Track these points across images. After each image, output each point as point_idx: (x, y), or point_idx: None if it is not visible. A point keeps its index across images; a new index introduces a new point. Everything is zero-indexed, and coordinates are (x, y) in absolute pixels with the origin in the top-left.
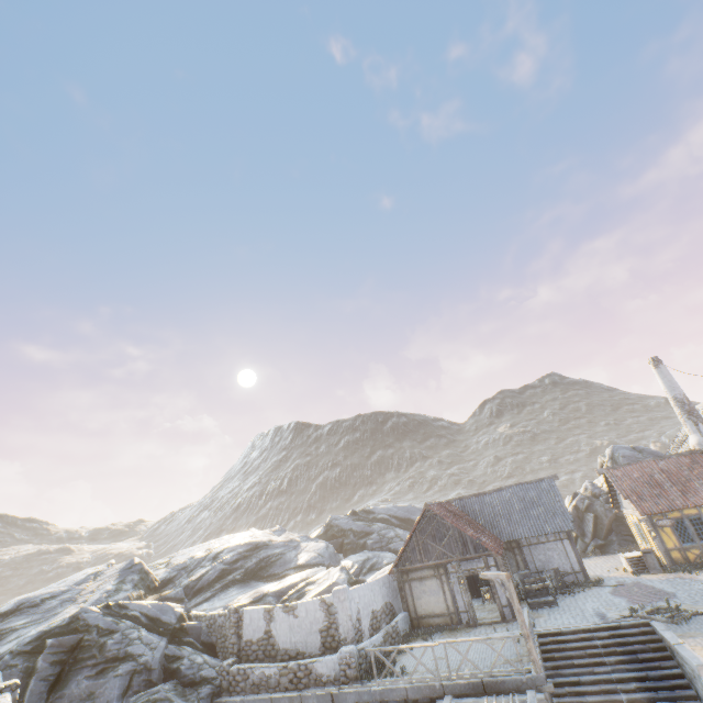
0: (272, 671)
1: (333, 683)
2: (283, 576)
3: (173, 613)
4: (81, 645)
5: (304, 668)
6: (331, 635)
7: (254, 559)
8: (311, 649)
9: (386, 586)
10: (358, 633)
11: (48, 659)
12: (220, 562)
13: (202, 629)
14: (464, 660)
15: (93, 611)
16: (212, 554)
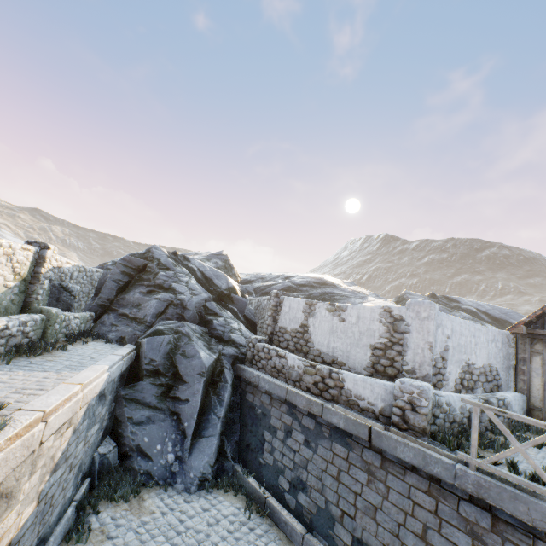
0: (296, 364)
1: (375, 417)
2: None
3: (225, 282)
4: (145, 270)
5: (336, 378)
6: (388, 358)
7: (319, 290)
8: (352, 364)
9: (495, 344)
10: (437, 375)
11: (120, 268)
12: (288, 281)
13: (247, 306)
14: None
15: (161, 250)
16: (285, 275)
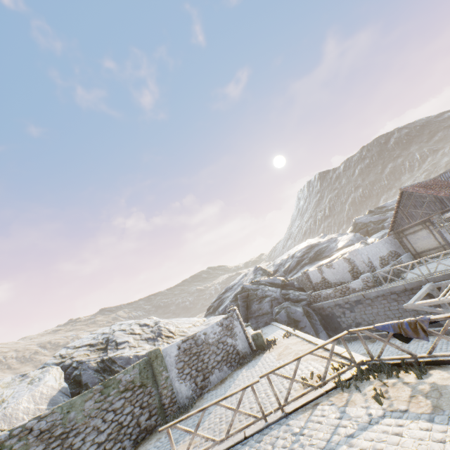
0: (330, 291)
1: (362, 290)
2: (331, 255)
3: (278, 280)
4: (249, 295)
5: (345, 287)
6: (355, 272)
7: (312, 252)
8: (347, 280)
9: (387, 243)
10: (371, 268)
11: (241, 301)
12: (295, 258)
13: (294, 283)
14: (446, 266)
15: (247, 284)
16: (290, 256)
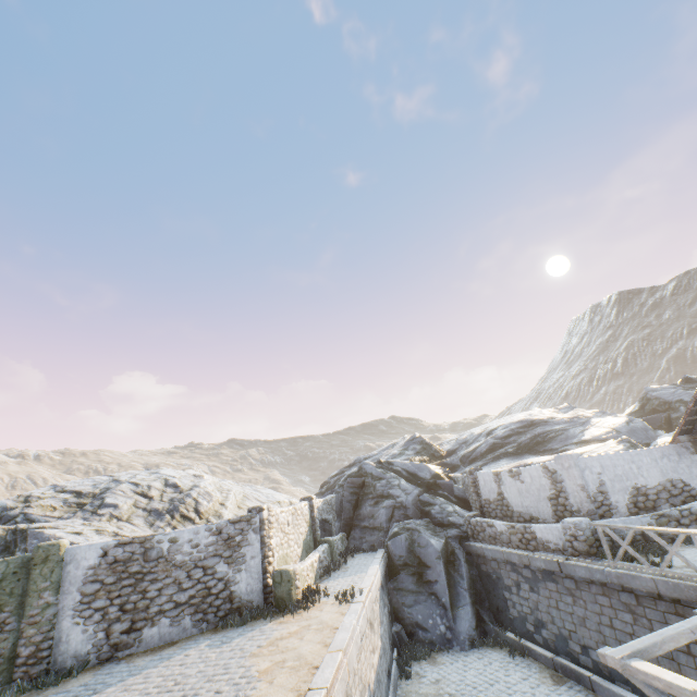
0: (502, 528)
1: (562, 553)
2: (562, 451)
3: (428, 471)
4: (365, 485)
5: (530, 531)
6: (561, 504)
7: (527, 435)
8: (543, 516)
9: (668, 459)
10: (602, 507)
11: (348, 490)
12: (491, 438)
13: (453, 487)
14: None
15: (369, 464)
16: (486, 431)
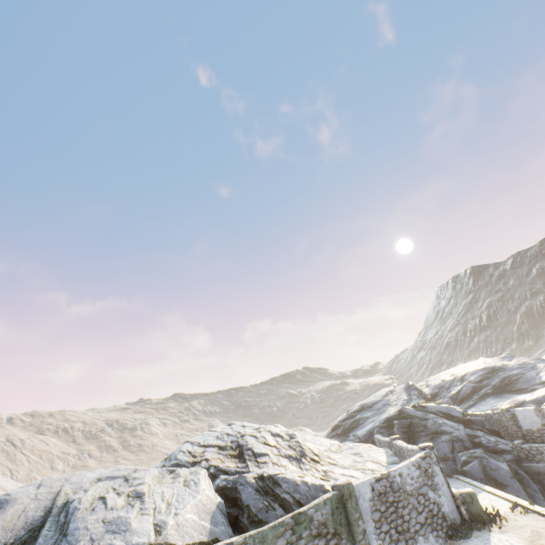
0: None
1: None
2: (531, 389)
3: (456, 411)
4: (412, 425)
5: None
6: None
7: (495, 379)
8: None
9: None
10: None
11: (399, 430)
12: (468, 382)
13: (483, 422)
14: None
15: (408, 408)
16: (457, 377)
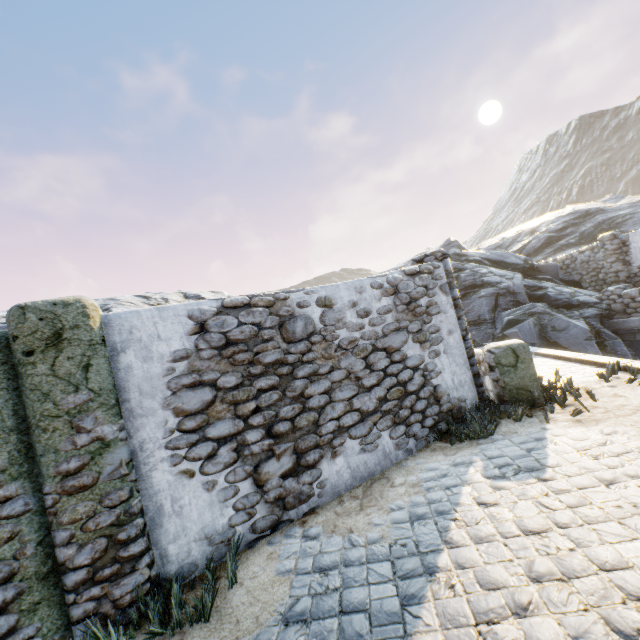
0: None
1: None
2: None
3: (514, 258)
4: None
5: None
6: None
7: (587, 225)
8: None
9: None
10: None
11: None
12: (541, 233)
13: (558, 269)
14: None
15: None
16: (527, 230)
